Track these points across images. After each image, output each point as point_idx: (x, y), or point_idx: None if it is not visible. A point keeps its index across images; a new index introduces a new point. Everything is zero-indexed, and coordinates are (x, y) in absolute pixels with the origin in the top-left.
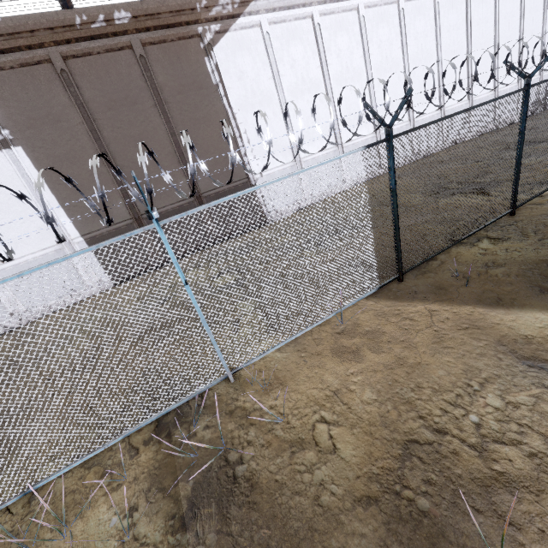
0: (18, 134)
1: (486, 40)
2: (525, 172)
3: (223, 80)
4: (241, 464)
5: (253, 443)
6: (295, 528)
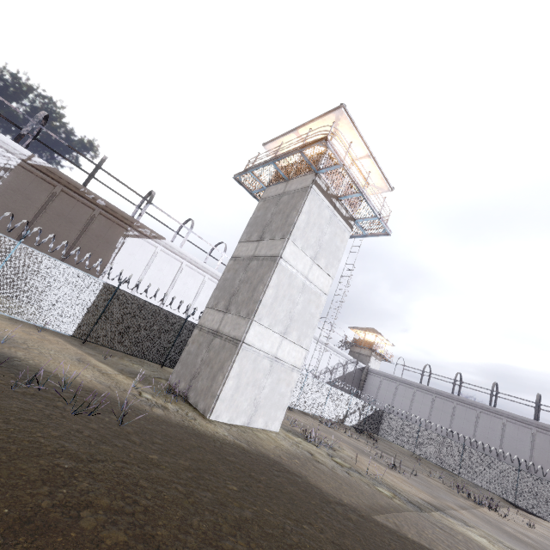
0: (4, 187)
1: None
2: (176, 352)
3: (121, 248)
4: None
5: None
6: None
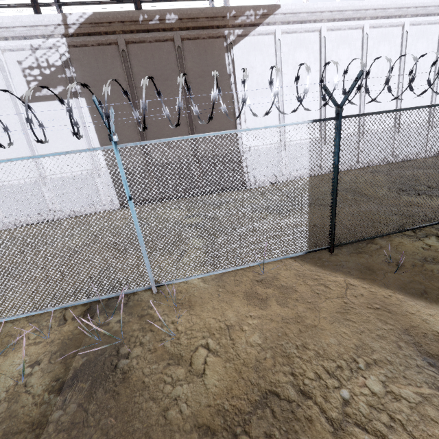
0: (85, 90)
1: None
2: None
3: (235, 71)
4: (126, 358)
5: (144, 345)
6: (135, 428)
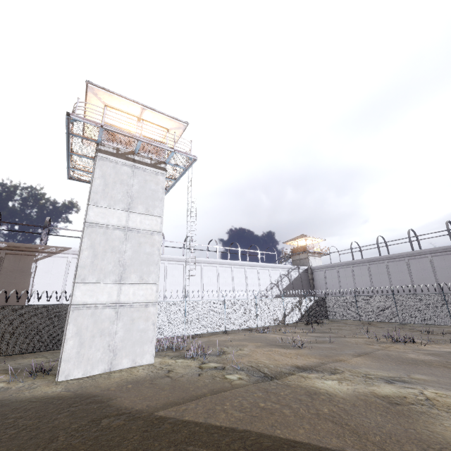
0: None
1: (196, 284)
2: None
3: (36, 271)
4: None
5: None
6: None
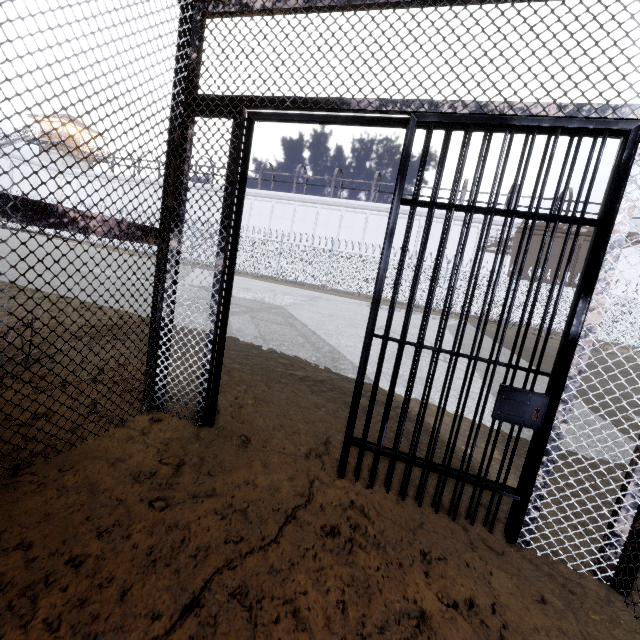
0: (513, 252)
1: None
2: None
3: None
4: None
5: None
6: None
